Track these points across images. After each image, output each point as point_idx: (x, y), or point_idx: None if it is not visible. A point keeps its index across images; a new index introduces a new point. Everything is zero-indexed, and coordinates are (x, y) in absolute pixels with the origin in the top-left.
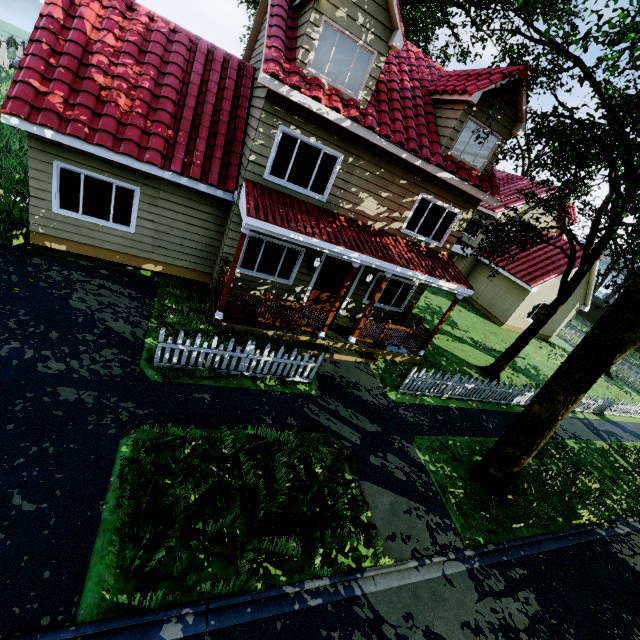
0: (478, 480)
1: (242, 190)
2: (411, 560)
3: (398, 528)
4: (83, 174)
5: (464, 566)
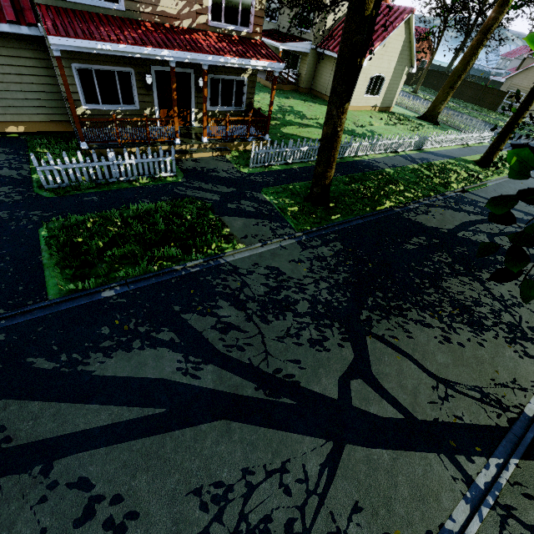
0: (309, 201)
1: (40, 18)
2: (258, 244)
3: (249, 233)
4: None
5: (295, 240)
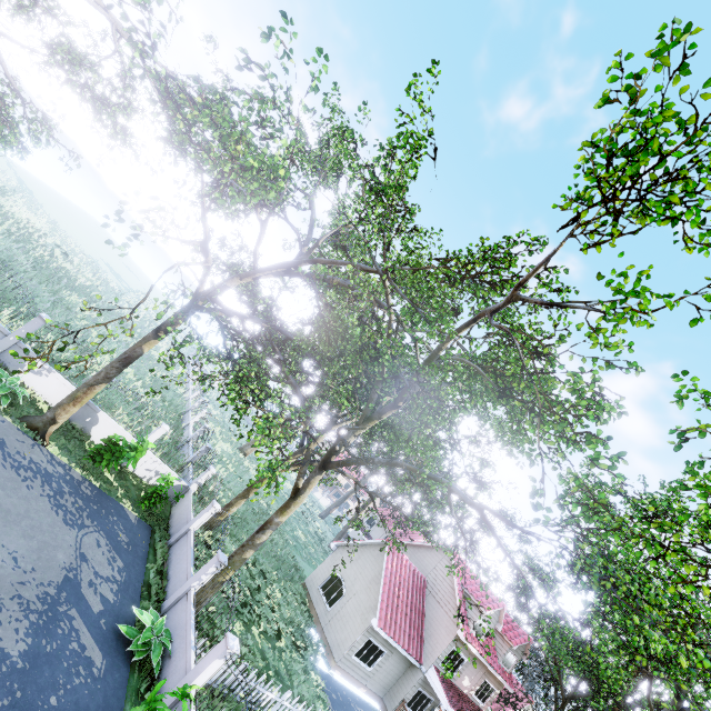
0: None
1: (431, 671)
2: None
3: None
4: (373, 642)
5: None
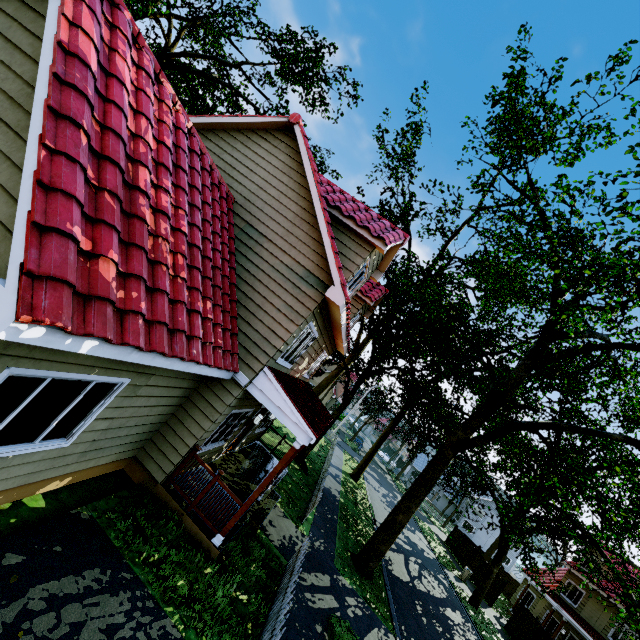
0: (363, 575)
1: (263, 379)
2: None
3: None
4: (49, 377)
5: None
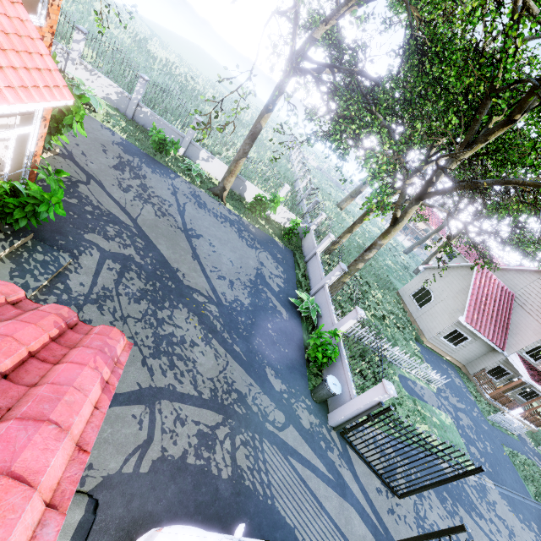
0: None
1: (514, 356)
2: None
3: None
4: (459, 332)
5: None
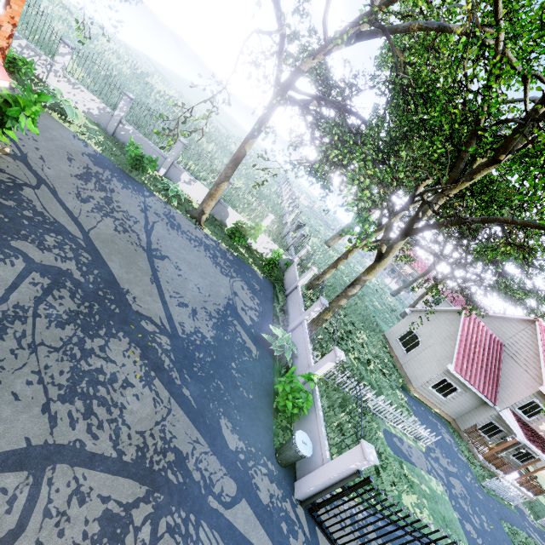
0: None
1: (506, 411)
2: None
3: None
4: (448, 381)
5: None
